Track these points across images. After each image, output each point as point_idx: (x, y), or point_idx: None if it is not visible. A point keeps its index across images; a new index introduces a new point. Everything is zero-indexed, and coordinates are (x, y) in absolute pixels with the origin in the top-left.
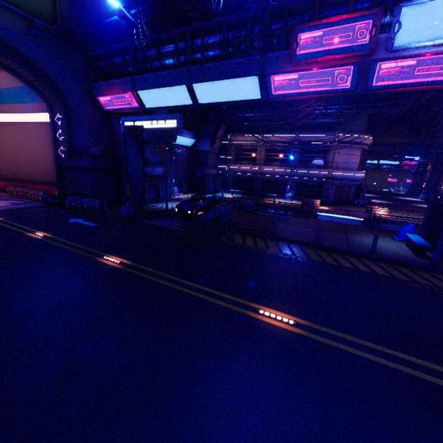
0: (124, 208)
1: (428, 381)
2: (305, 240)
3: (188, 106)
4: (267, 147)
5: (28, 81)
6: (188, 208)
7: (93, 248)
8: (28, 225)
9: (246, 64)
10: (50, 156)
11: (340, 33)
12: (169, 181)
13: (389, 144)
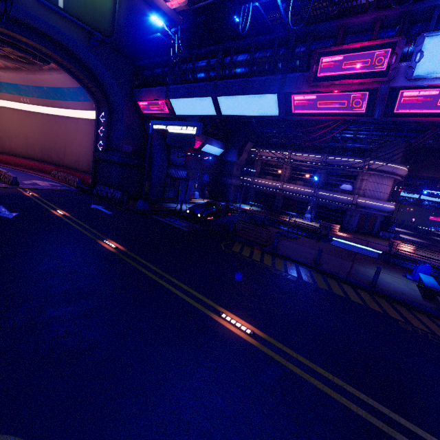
0: (140, 202)
1: (368, 421)
2: (304, 260)
3: (212, 117)
4: (293, 165)
5: (84, 83)
6: (199, 211)
7: (99, 232)
8: (55, 204)
9: (268, 82)
10: (91, 149)
11: (359, 59)
12: (190, 185)
13: (429, 178)
